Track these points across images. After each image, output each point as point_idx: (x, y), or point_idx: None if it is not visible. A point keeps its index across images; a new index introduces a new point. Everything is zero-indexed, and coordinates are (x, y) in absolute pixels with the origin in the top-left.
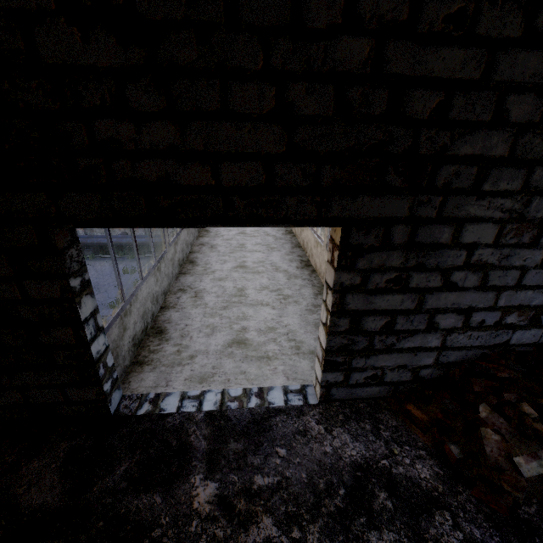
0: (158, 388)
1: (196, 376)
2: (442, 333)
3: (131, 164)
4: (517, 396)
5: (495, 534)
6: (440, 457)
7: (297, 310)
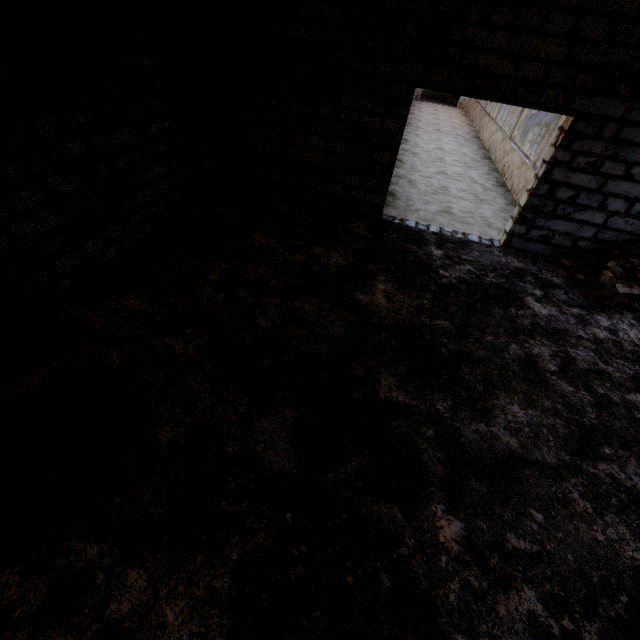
0: (400, 216)
1: (422, 218)
2: (607, 213)
3: (474, 55)
4: (639, 264)
5: (585, 301)
6: (570, 280)
7: (490, 209)
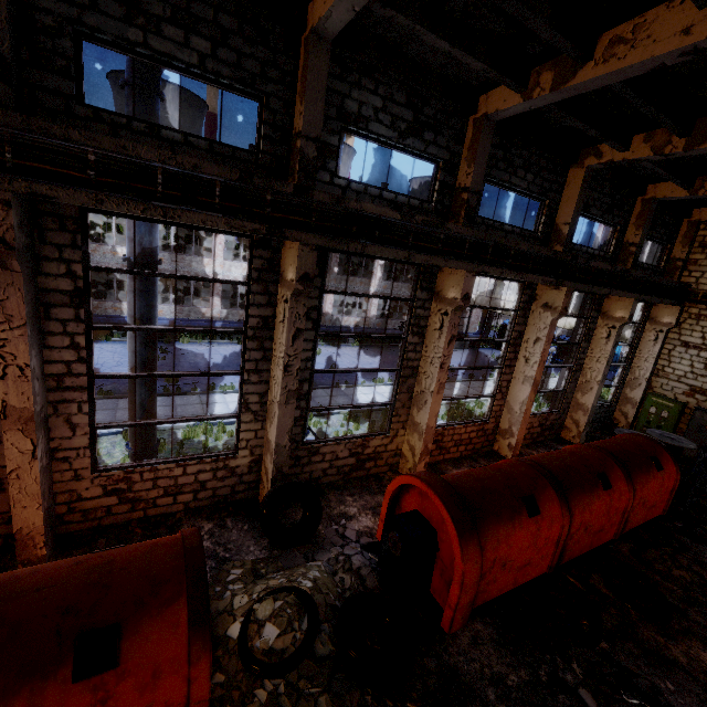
0: None
1: None
2: None
3: None
4: None
5: None
6: None
7: None
